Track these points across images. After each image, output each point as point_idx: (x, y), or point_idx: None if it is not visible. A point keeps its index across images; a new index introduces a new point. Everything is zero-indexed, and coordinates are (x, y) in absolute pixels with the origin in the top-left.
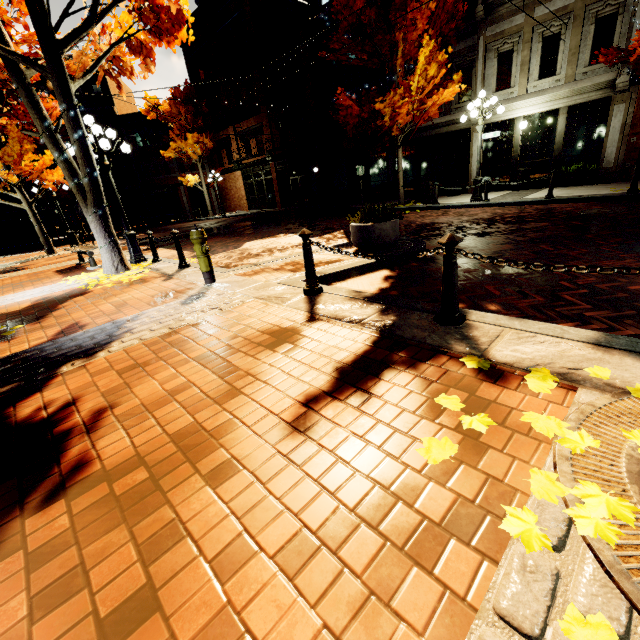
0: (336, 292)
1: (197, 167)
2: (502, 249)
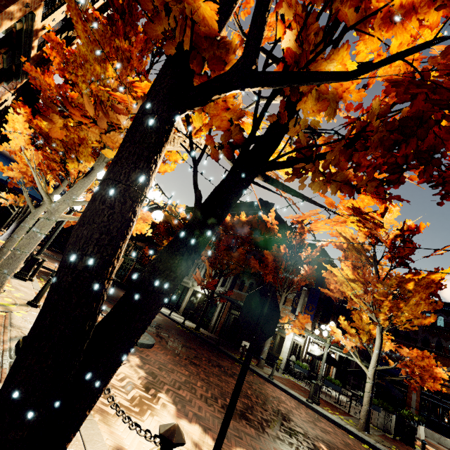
0: None
1: None
2: None
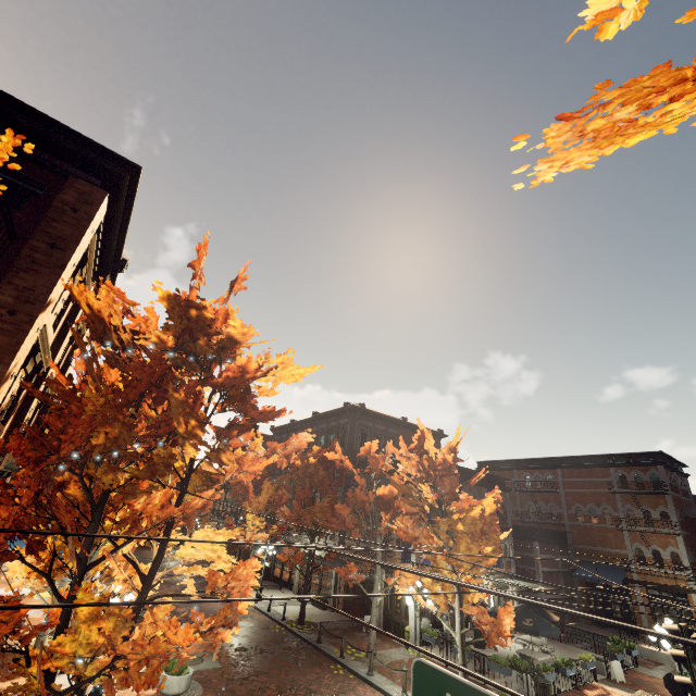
0: None
1: None
2: None
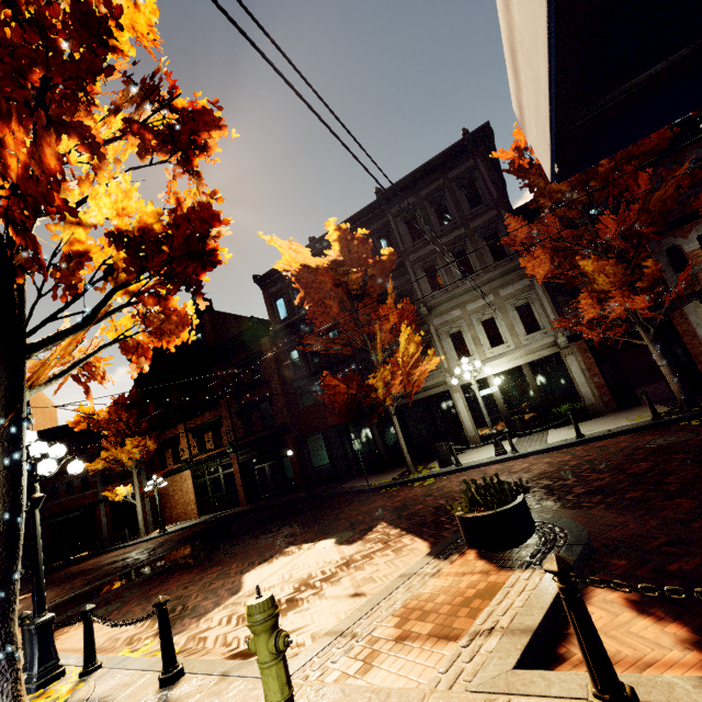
0: (678, 695)
1: (129, 475)
2: (689, 507)
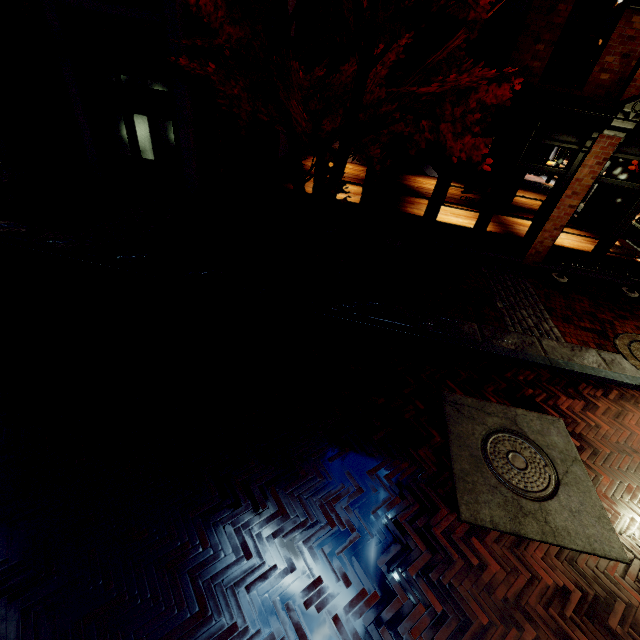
0: None
1: None
2: None
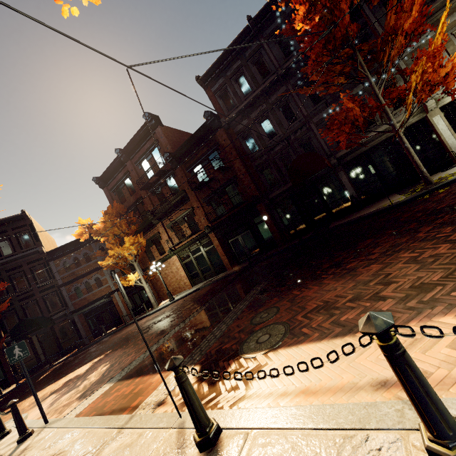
0: None
1: (128, 270)
2: None
